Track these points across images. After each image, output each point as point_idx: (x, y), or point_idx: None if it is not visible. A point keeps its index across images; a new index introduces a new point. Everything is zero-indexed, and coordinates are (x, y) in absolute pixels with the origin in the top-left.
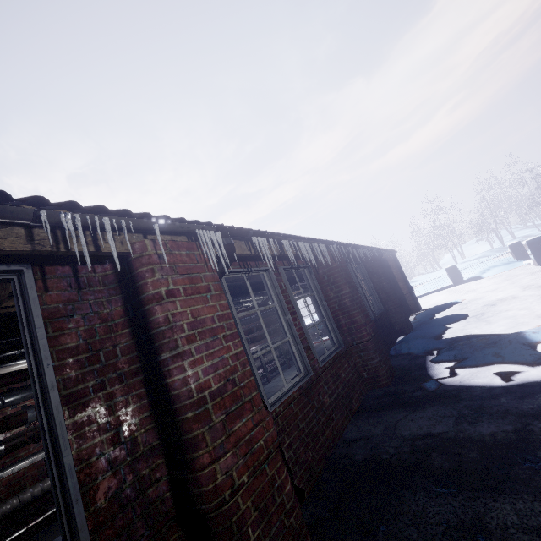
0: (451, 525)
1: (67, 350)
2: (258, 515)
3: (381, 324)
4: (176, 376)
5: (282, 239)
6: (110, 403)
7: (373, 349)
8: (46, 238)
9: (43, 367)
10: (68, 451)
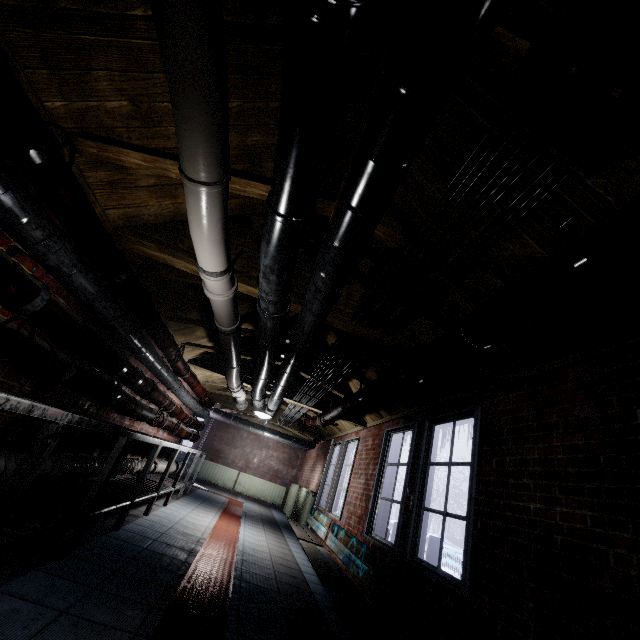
0: None
1: None
2: None
3: None
4: None
5: None
6: None
7: None
8: None
9: None
10: None
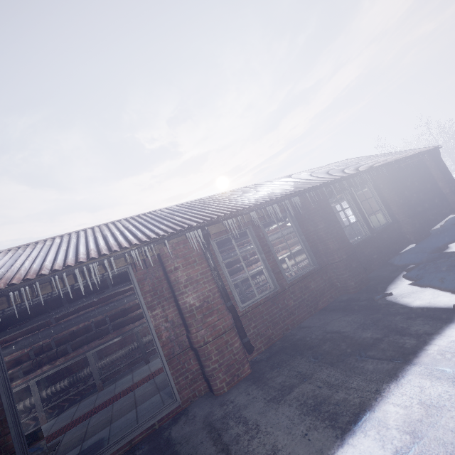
0: (301, 373)
1: (146, 291)
2: (217, 352)
3: (383, 237)
4: (181, 301)
5: (250, 212)
6: (163, 308)
7: (343, 268)
8: (130, 259)
9: (140, 298)
10: (151, 324)
